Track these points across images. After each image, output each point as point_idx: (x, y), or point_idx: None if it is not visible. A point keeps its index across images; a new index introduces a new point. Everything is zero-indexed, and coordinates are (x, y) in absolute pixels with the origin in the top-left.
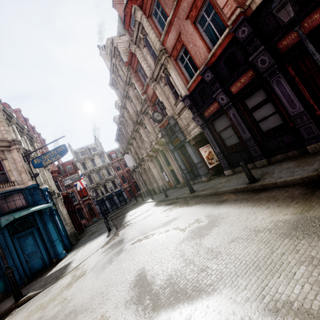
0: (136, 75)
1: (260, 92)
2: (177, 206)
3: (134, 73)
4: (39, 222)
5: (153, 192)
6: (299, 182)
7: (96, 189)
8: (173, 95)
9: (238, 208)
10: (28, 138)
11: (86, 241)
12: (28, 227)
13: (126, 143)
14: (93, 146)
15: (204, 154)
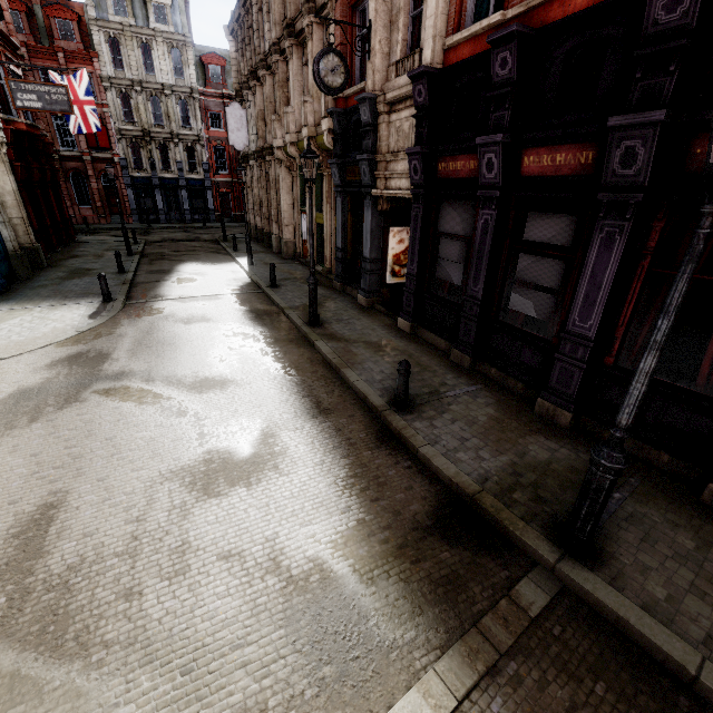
0: None
1: (568, 223)
2: (260, 343)
3: None
4: None
5: (267, 240)
6: (444, 481)
7: (139, 146)
8: (411, 26)
9: (318, 461)
10: None
11: (47, 292)
12: None
13: (250, 66)
14: (160, 1)
15: (395, 247)
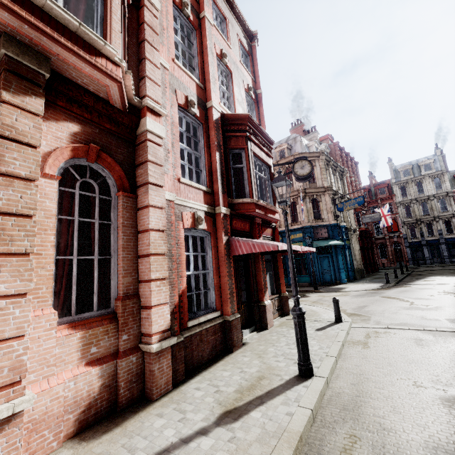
0: None
1: None
2: None
3: None
4: (333, 252)
5: None
6: None
7: (413, 227)
8: None
9: None
10: (340, 173)
11: (365, 281)
12: (326, 252)
13: None
14: (427, 162)
15: None
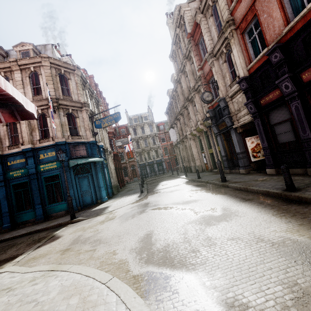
0: (196, 49)
1: None
2: (203, 190)
3: (194, 46)
4: (93, 170)
5: (189, 169)
6: None
7: (141, 154)
8: (231, 74)
9: (257, 211)
10: (96, 102)
11: (123, 195)
12: (85, 172)
13: (174, 118)
14: (145, 115)
15: (250, 145)
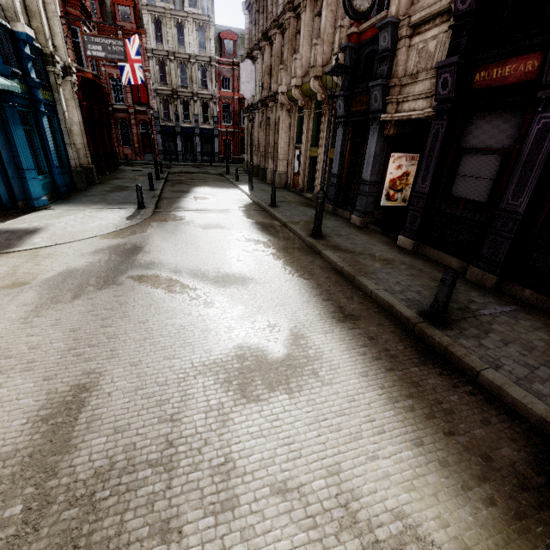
0: None
1: None
2: (270, 248)
3: None
4: None
5: (262, 174)
6: (528, 419)
7: (168, 102)
8: None
9: (361, 372)
10: None
11: (96, 199)
12: None
13: (261, 31)
14: None
15: (393, 172)
